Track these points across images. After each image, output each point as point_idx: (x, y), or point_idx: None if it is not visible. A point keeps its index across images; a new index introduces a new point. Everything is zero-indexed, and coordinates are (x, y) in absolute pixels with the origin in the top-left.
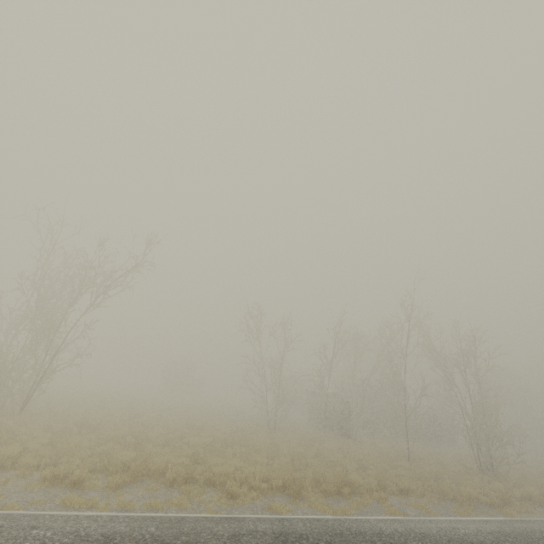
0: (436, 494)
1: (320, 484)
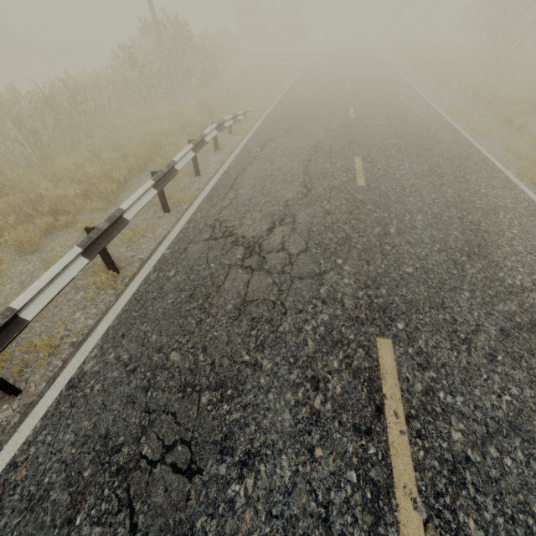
0: None
1: None
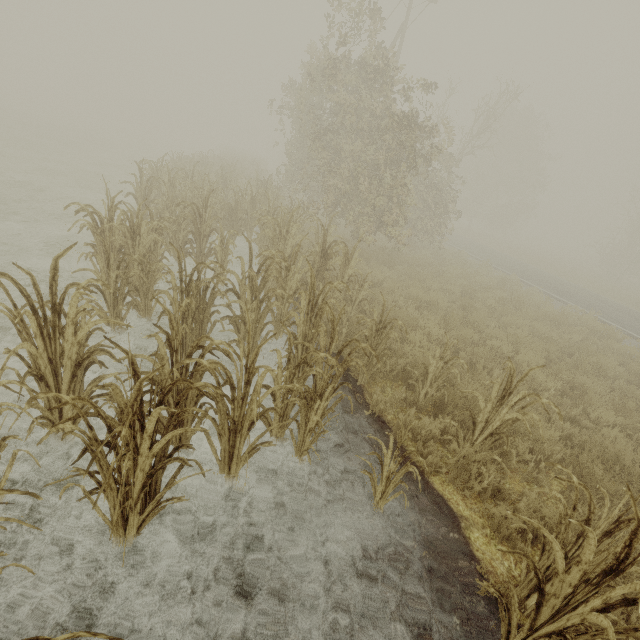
0: None
1: None
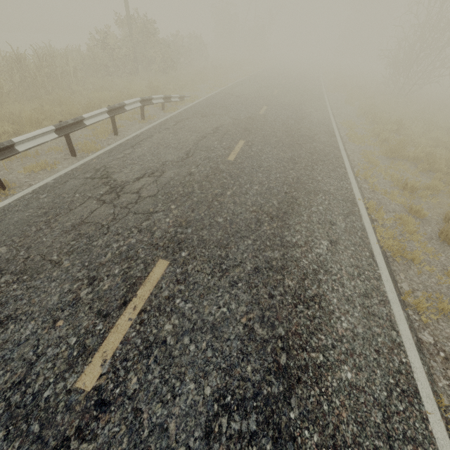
0: None
1: None
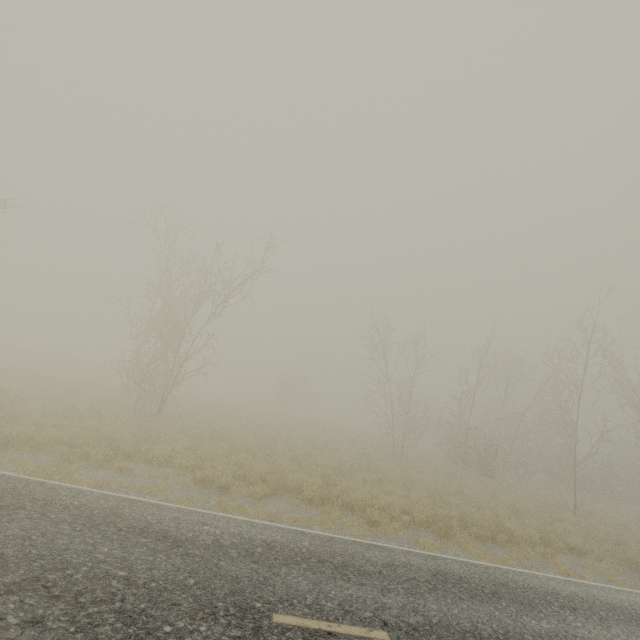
0: (619, 560)
1: (467, 525)
